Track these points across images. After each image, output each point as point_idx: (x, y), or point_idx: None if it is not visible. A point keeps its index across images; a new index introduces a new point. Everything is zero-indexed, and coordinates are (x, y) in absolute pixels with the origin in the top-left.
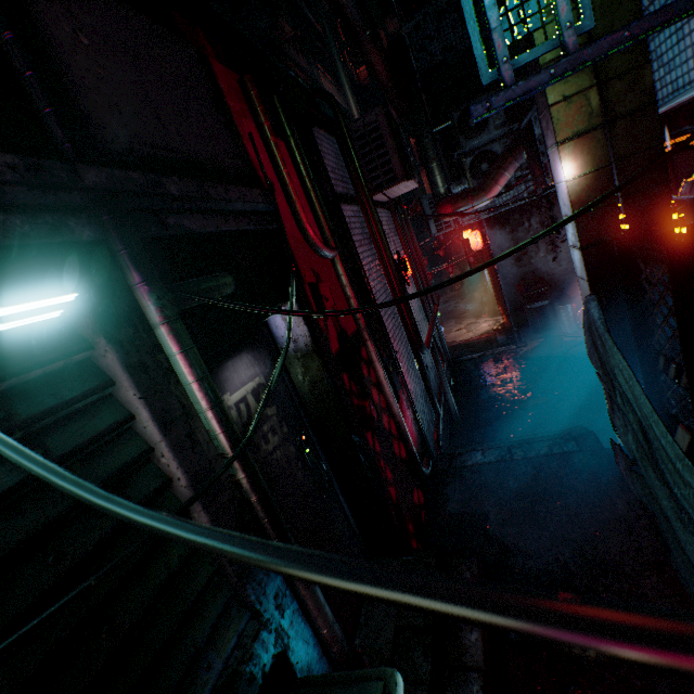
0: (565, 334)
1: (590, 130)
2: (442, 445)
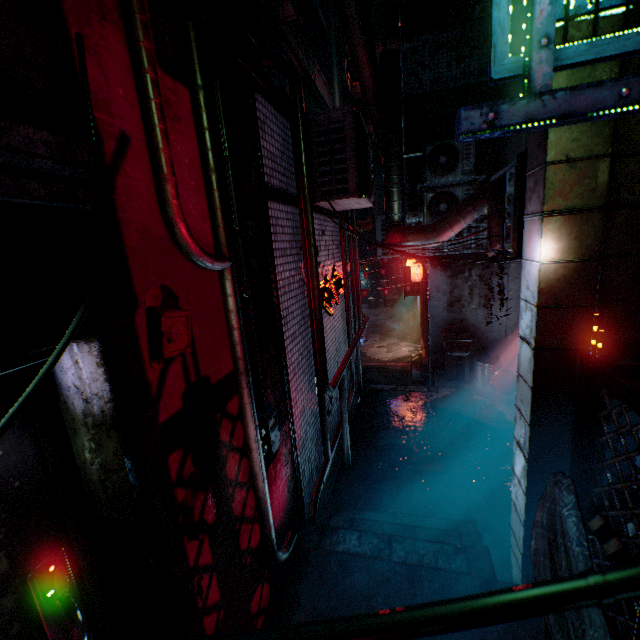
0: (476, 391)
1: (587, 210)
2: (322, 497)
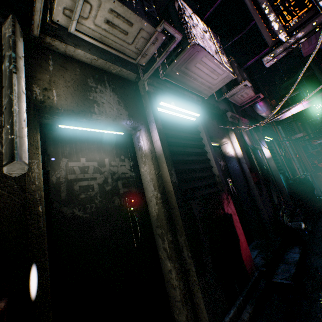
0: None
1: None
2: None
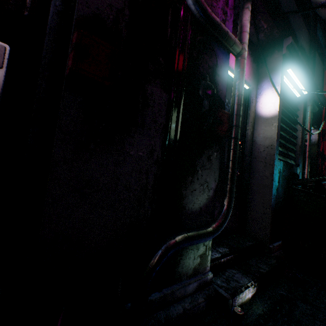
0: None
1: None
2: None
